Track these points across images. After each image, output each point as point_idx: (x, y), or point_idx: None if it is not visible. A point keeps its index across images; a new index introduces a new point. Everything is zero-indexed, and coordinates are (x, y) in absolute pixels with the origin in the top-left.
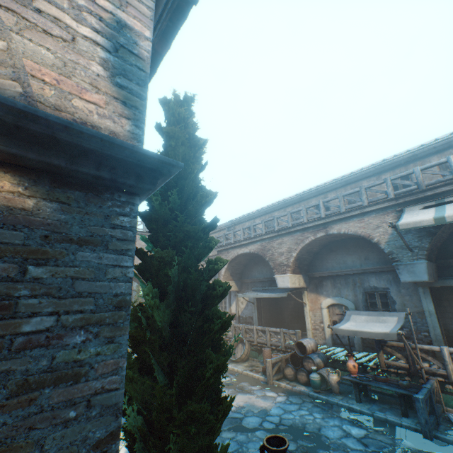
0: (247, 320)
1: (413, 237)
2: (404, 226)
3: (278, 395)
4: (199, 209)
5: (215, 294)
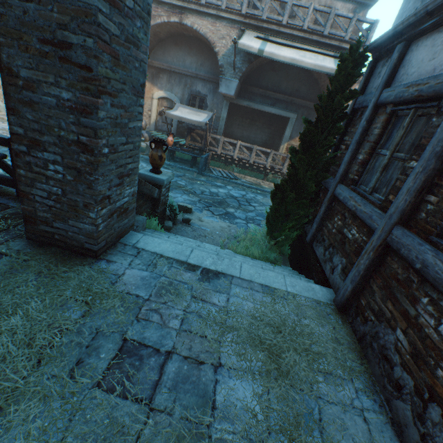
0: None
1: (240, 59)
2: (242, 46)
3: None
4: None
5: None
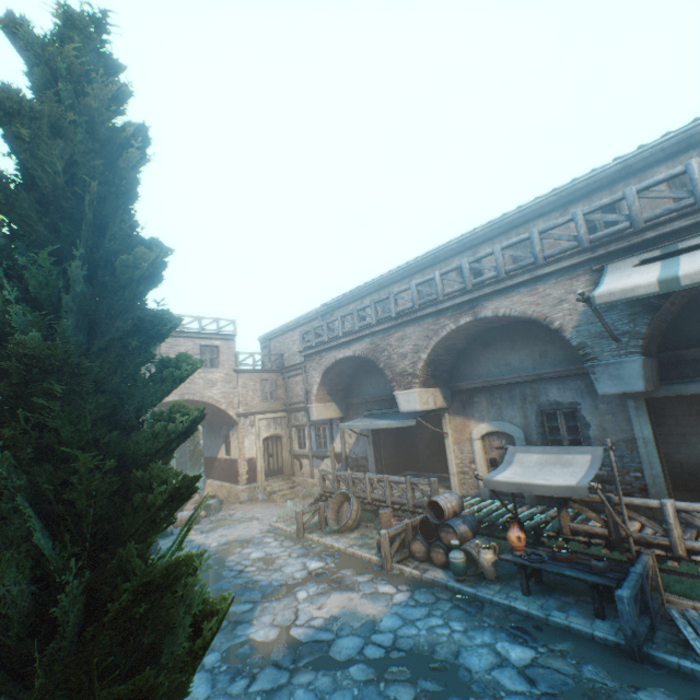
0: (359, 463)
1: (620, 316)
2: (605, 298)
3: (398, 590)
4: (119, 296)
5: (151, 498)
